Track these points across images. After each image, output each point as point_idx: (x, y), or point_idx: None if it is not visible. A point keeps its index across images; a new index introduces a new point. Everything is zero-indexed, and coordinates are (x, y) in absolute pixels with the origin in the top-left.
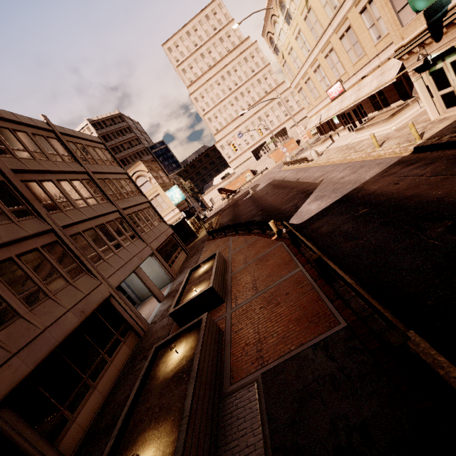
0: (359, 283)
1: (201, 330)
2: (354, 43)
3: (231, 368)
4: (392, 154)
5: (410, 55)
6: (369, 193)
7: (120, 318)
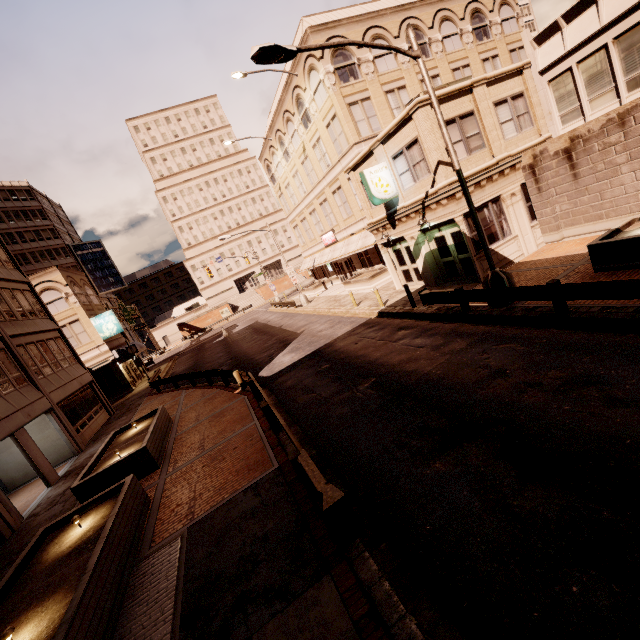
0: (301, 432)
1: (121, 492)
2: (344, 201)
3: (154, 533)
4: (364, 315)
5: (378, 232)
6: (335, 350)
7: None
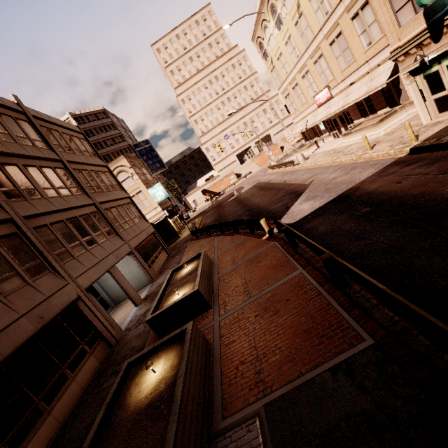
0: None
1: (185, 343)
2: (344, 49)
3: (222, 394)
4: (385, 156)
5: (406, 56)
6: (368, 192)
7: (89, 325)
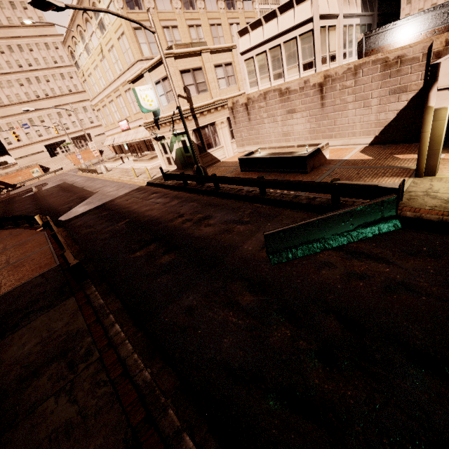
0: (79, 248)
1: None
2: (134, 100)
3: None
4: (140, 183)
5: (150, 129)
6: (114, 204)
7: None
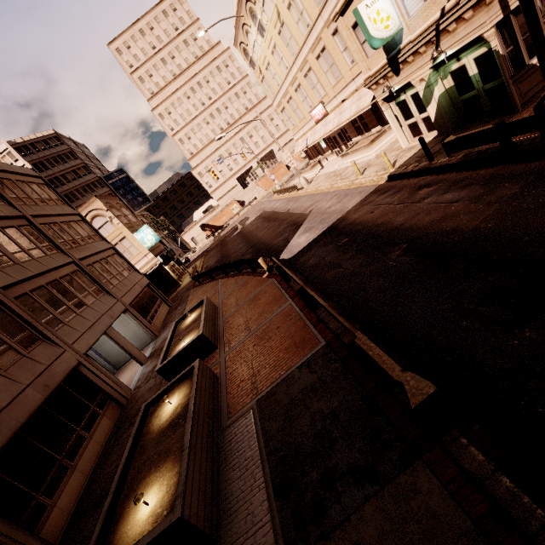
0: (338, 307)
1: (194, 375)
2: (331, 64)
3: (228, 405)
4: (371, 183)
5: (378, 85)
6: (350, 222)
7: (95, 388)
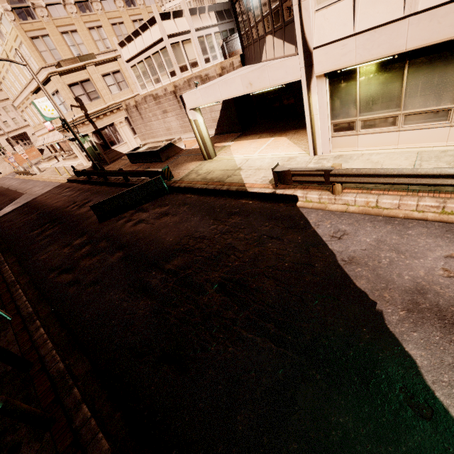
0: (0, 236)
1: None
2: None
3: None
4: (63, 181)
5: (63, 132)
6: (35, 201)
7: None
